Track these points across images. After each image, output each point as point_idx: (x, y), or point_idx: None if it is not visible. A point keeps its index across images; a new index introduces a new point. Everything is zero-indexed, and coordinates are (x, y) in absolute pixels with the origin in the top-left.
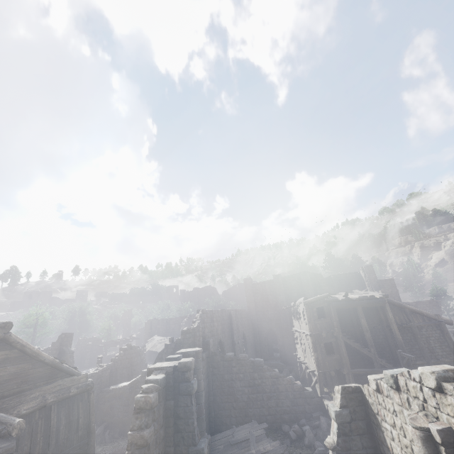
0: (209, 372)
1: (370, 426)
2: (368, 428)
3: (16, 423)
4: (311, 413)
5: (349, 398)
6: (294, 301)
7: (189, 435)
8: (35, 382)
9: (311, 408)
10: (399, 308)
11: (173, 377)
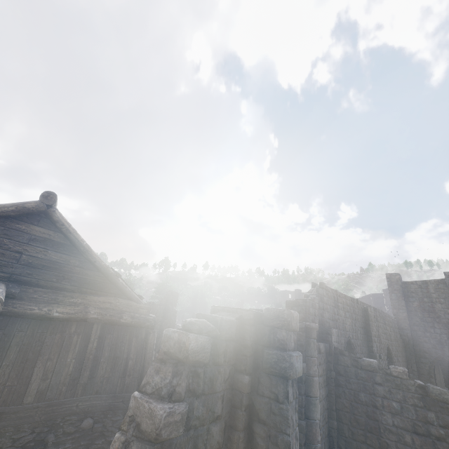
0: (330, 378)
1: None
2: None
3: None
4: None
5: None
6: None
7: None
8: (80, 285)
9: None
10: None
11: (252, 330)
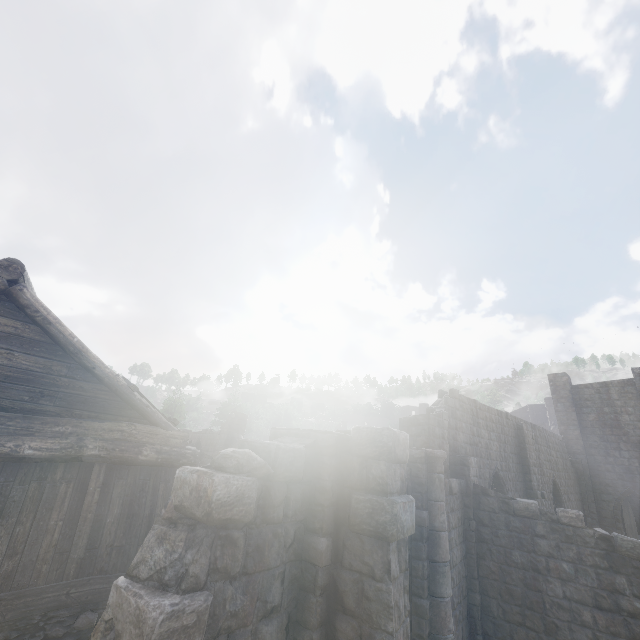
0: (468, 531)
1: None
2: None
3: None
4: None
5: None
6: None
7: None
8: (70, 406)
9: None
10: None
11: (333, 464)
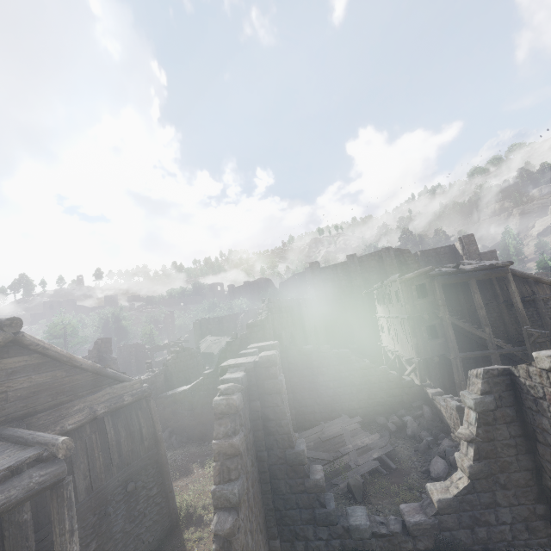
0: (285, 369)
1: (521, 413)
2: (518, 415)
3: (60, 443)
4: (409, 403)
5: (493, 382)
6: (381, 282)
7: (283, 437)
8: (75, 392)
9: (409, 398)
10: (520, 278)
11: (255, 374)
